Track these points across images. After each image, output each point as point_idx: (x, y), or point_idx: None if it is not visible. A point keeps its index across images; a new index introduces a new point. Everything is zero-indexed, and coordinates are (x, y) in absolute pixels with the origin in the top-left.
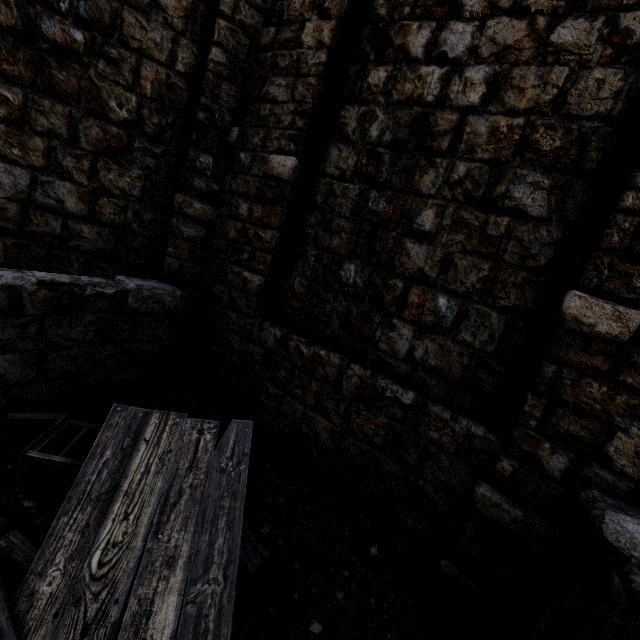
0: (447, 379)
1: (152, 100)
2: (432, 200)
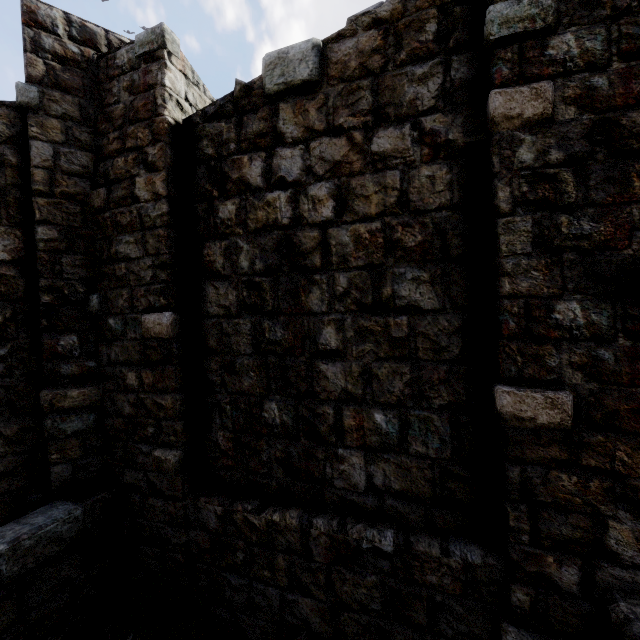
0: (419, 500)
1: None
2: (327, 316)
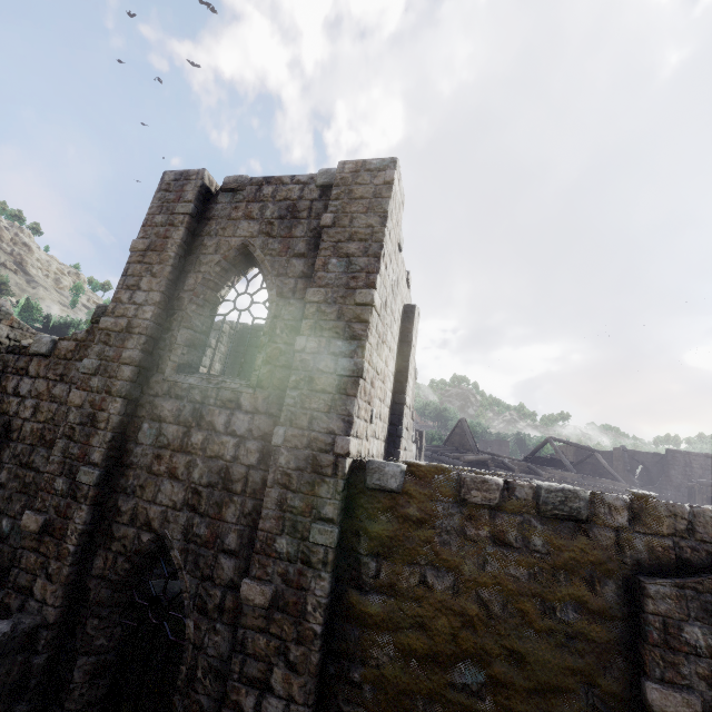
0: (1, 570)
1: None
2: (7, 465)
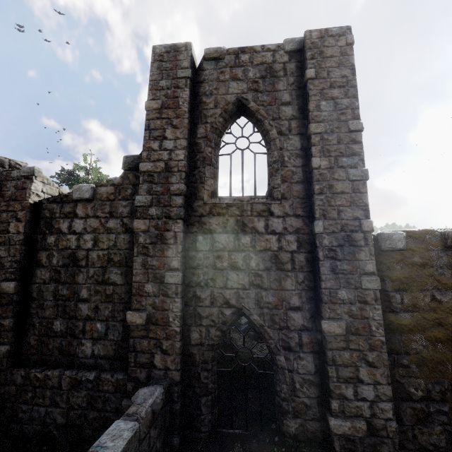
0: (109, 358)
1: None
2: (84, 285)
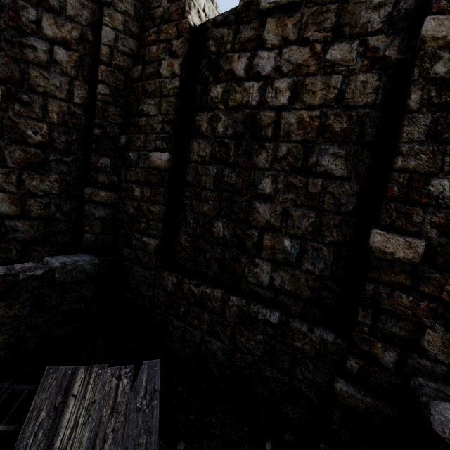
0: (300, 299)
1: (59, 125)
2: (267, 172)
